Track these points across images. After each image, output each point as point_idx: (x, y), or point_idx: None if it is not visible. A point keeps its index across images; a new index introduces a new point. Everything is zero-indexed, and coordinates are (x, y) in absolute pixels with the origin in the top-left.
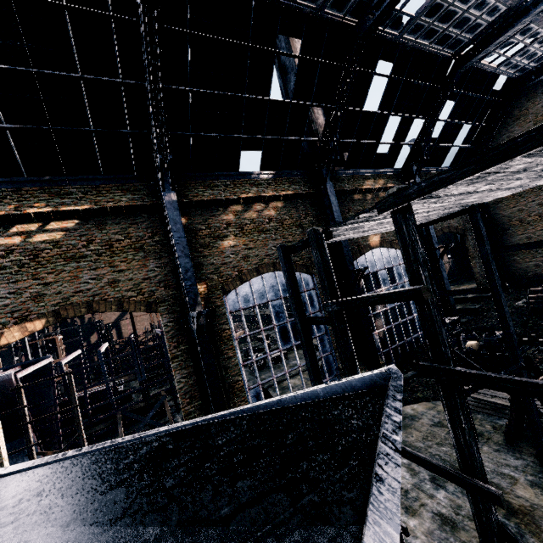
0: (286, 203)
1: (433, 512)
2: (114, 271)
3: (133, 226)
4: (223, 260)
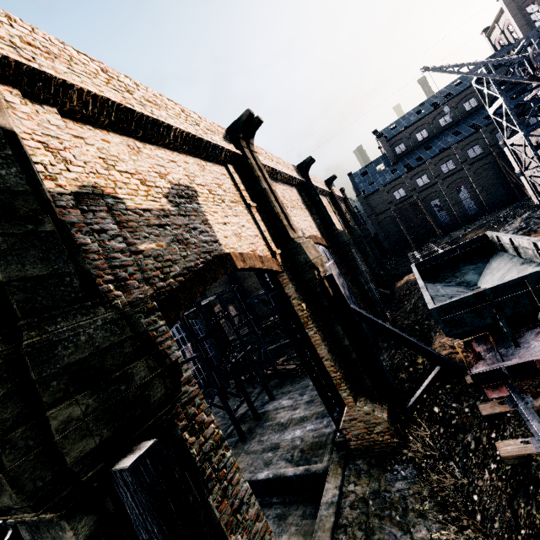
0: None
1: None
2: None
3: None
4: None
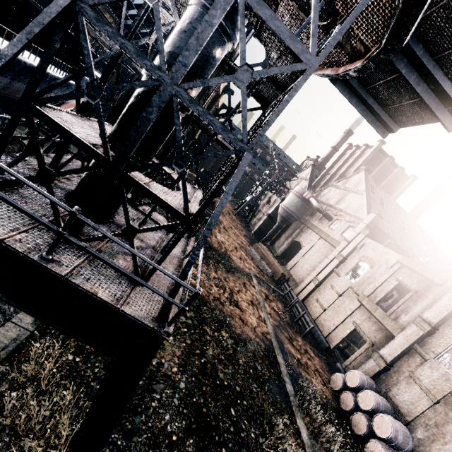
0: None
1: None
2: None
3: None
4: None
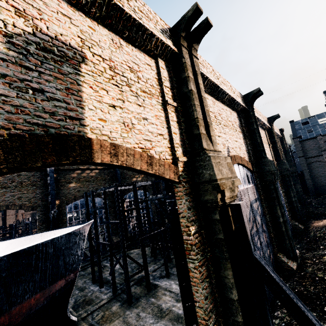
0: (100, 171)
1: (119, 272)
2: (21, 193)
3: (33, 176)
4: (69, 192)
